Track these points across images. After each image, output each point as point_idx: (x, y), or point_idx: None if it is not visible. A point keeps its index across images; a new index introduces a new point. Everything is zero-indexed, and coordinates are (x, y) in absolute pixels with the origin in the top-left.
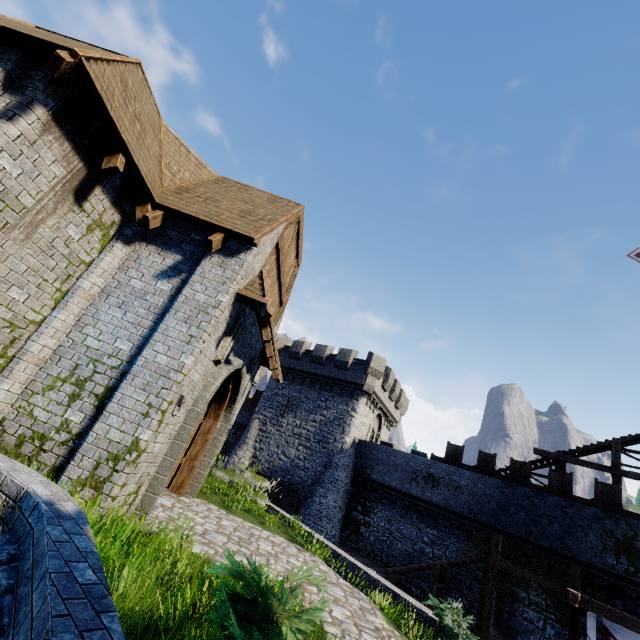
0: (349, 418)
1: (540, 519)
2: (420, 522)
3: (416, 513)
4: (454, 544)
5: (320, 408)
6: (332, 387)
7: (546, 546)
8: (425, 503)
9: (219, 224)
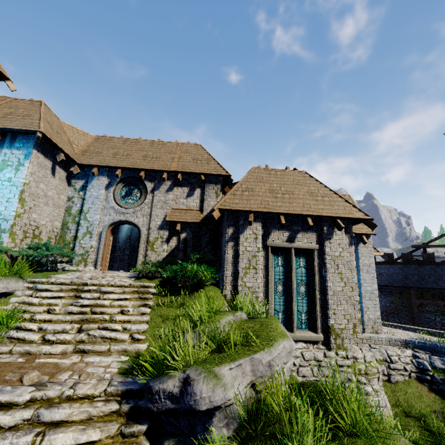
0: None
1: (424, 277)
2: None
3: None
4: (384, 299)
5: None
6: None
7: (430, 287)
8: None
9: (362, 232)
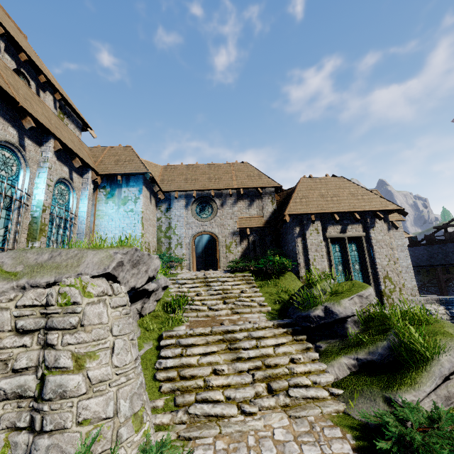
0: None
1: (448, 254)
2: None
3: None
4: None
5: None
6: None
7: None
8: None
9: (393, 220)
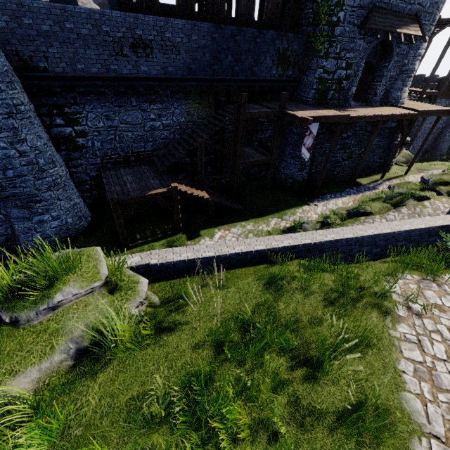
0: None
1: (241, 57)
2: (142, 103)
3: (134, 96)
4: (178, 109)
5: None
6: None
7: (244, 79)
8: (144, 81)
9: None
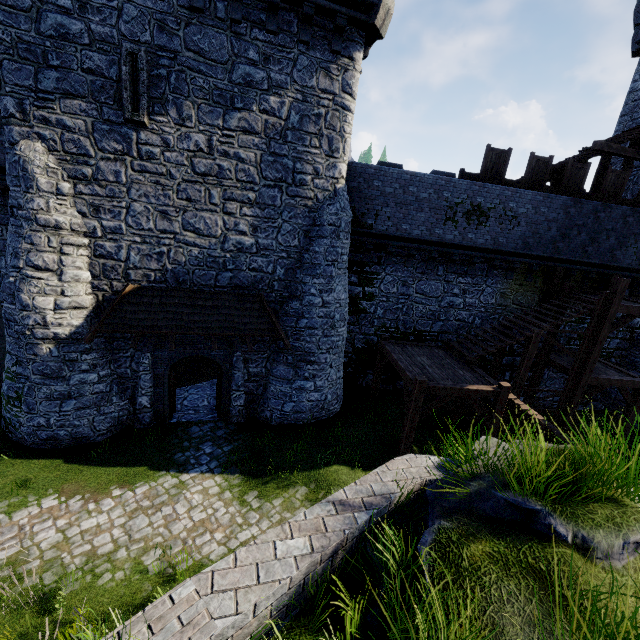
0: (340, 114)
1: (599, 236)
2: (450, 274)
3: (444, 264)
4: (491, 287)
5: (255, 89)
6: (277, 12)
7: (597, 263)
8: (464, 249)
9: None
